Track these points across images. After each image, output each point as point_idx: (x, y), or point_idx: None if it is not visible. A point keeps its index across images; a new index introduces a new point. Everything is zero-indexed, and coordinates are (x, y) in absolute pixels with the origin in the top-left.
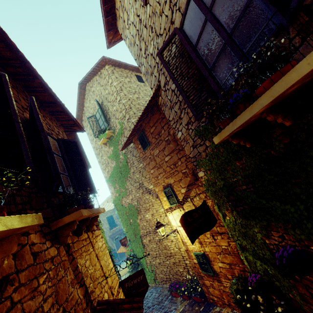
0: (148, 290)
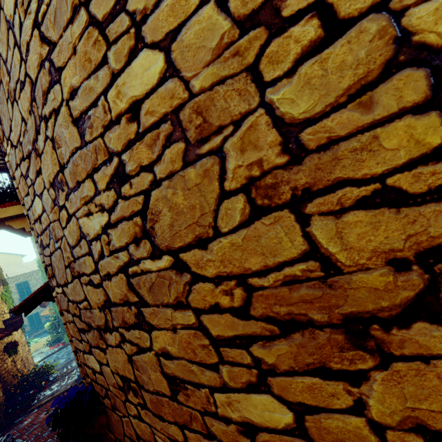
0: (66, 347)
